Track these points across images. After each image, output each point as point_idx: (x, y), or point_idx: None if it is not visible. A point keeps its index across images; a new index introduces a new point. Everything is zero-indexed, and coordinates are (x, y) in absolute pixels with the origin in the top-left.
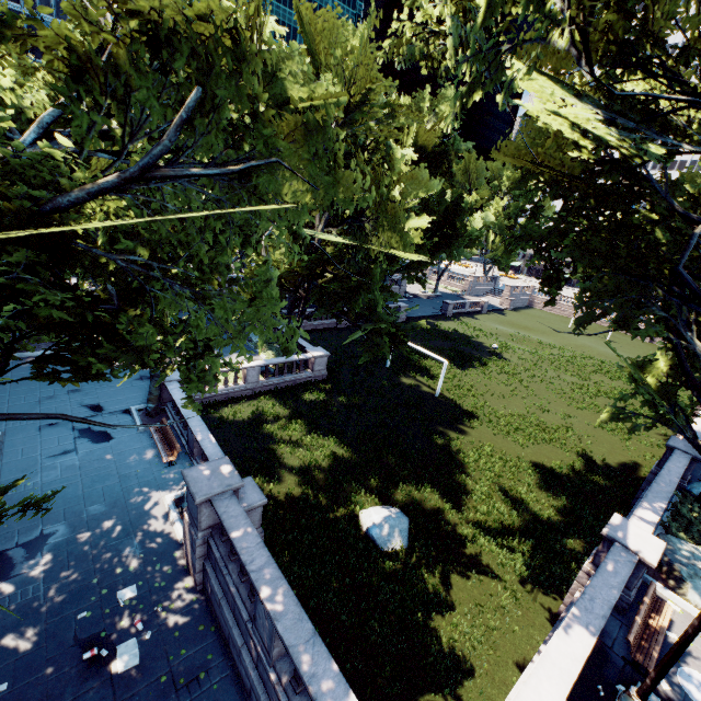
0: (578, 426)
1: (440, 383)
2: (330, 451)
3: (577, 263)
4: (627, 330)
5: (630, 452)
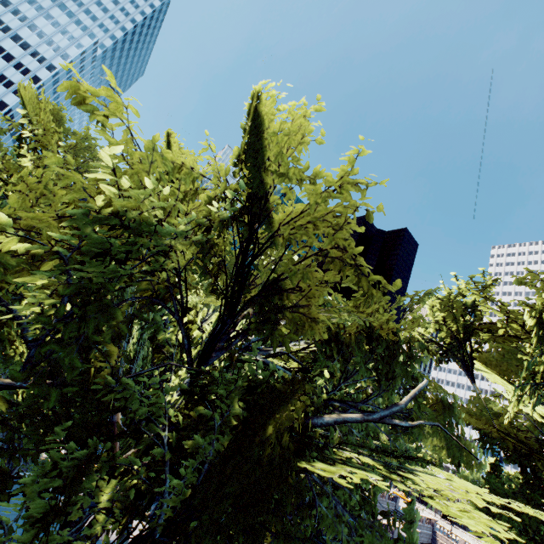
0: None
1: None
2: None
3: None
4: None
5: None
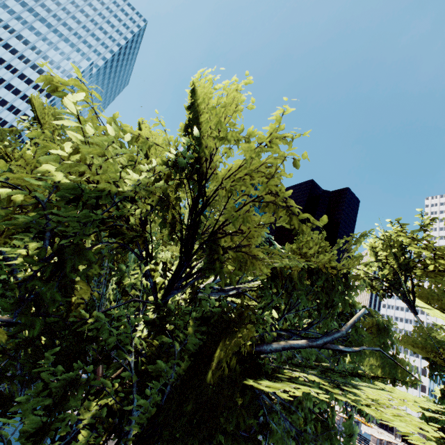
0: None
1: None
2: None
3: None
4: None
5: None
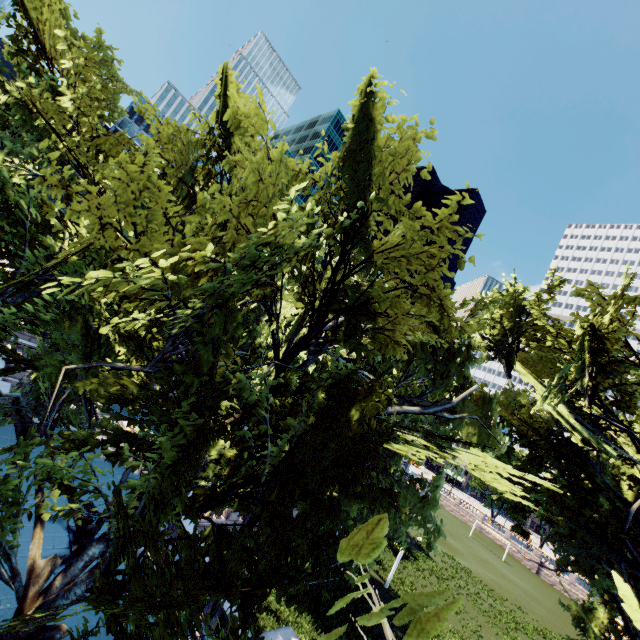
0: None
1: (392, 573)
2: (308, 636)
3: (550, 505)
4: (586, 576)
5: None
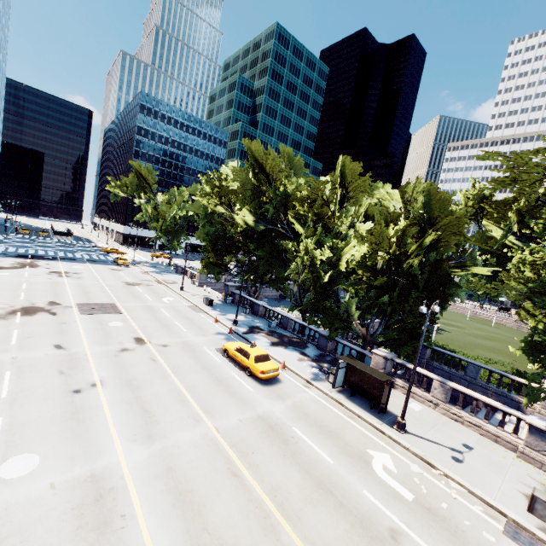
0: (504, 360)
1: (433, 337)
2: None
3: None
4: None
5: (534, 369)
